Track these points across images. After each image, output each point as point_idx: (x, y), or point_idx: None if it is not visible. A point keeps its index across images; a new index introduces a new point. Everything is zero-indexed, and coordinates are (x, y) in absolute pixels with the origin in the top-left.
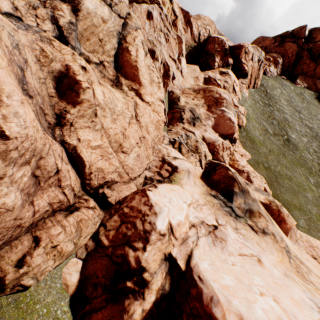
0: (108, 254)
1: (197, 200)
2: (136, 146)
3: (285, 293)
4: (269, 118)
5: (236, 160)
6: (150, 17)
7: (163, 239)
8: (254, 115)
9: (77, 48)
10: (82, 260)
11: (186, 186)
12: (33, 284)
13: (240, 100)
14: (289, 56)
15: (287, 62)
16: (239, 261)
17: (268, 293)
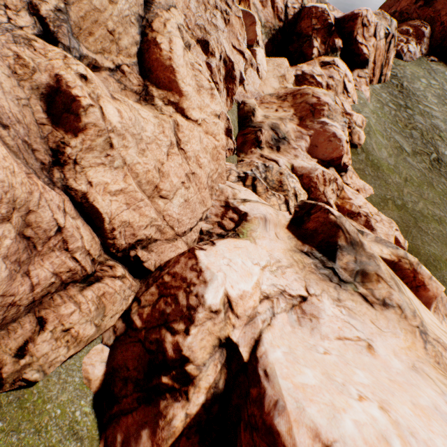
0: (141, 339)
1: (279, 260)
2: (181, 187)
3: (405, 397)
4: (405, 128)
5: (348, 198)
6: None
7: (216, 318)
8: (379, 125)
9: (74, 48)
10: (109, 347)
11: (262, 241)
12: (39, 378)
13: (355, 105)
14: (442, 20)
15: (440, 31)
16: (337, 348)
17: (373, 396)
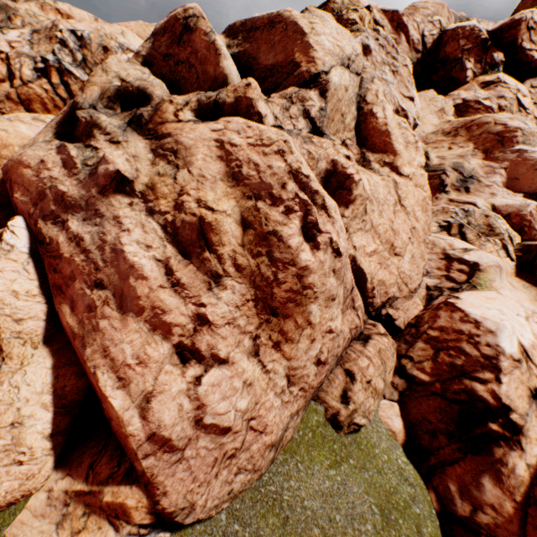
0: (436, 392)
1: (532, 311)
2: (408, 243)
3: None
4: None
5: None
6: (367, 52)
7: (520, 367)
8: None
9: (328, 135)
10: (396, 402)
11: (503, 291)
12: (366, 423)
13: None
14: None
15: None
16: None
17: None
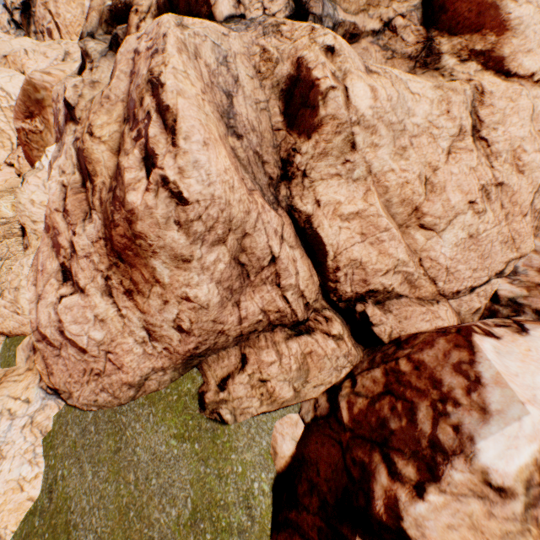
0: (342, 443)
1: None
2: (465, 210)
3: None
4: None
5: None
6: None
7: (497, 504)
8: None
9: (327, 16)
10: (304, 425)
11: None
12: (230, 421)
13: None
14: None
15: None
16: None
17: None
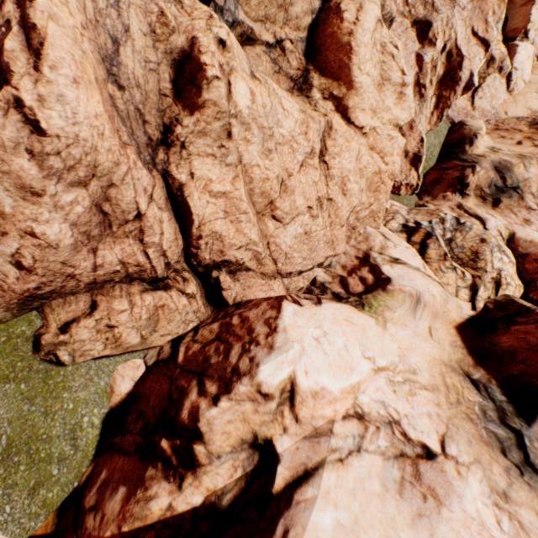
0: (173, 378)
1: (414, 370)
2: (305, 212)
3: None
4: None
5: None
6: None
7: (262, 404)
8: None
9: (229, 10)
10: (146, 368)
11: (397, 329)
12: (67, 361)
13: None
14: None
15: None
16: None
17: None
